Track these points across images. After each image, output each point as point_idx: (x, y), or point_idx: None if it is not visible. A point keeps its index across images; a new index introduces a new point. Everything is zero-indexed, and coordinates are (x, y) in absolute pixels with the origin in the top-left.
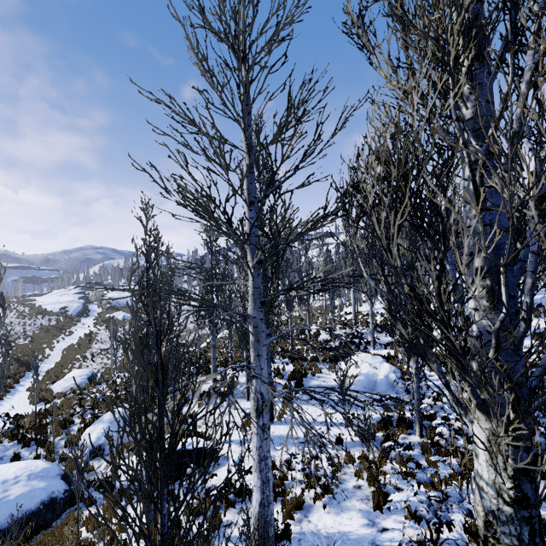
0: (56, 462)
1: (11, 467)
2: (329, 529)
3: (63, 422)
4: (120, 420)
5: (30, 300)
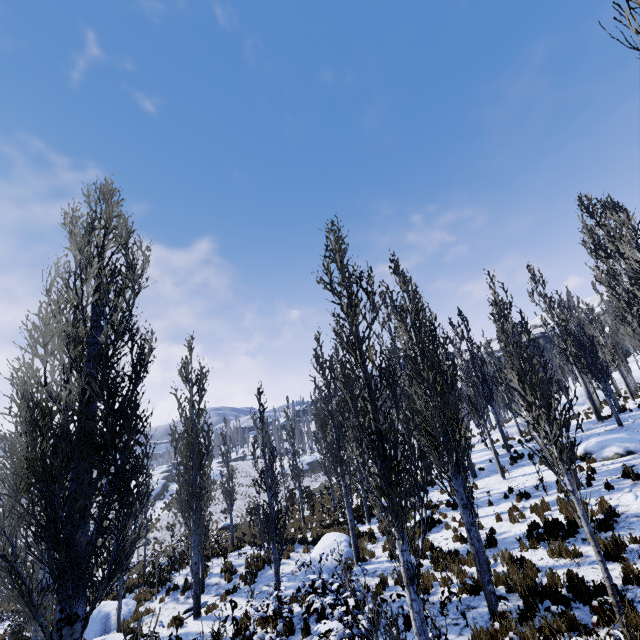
0: None
1: None
2: None
3: None
4: None
5: None
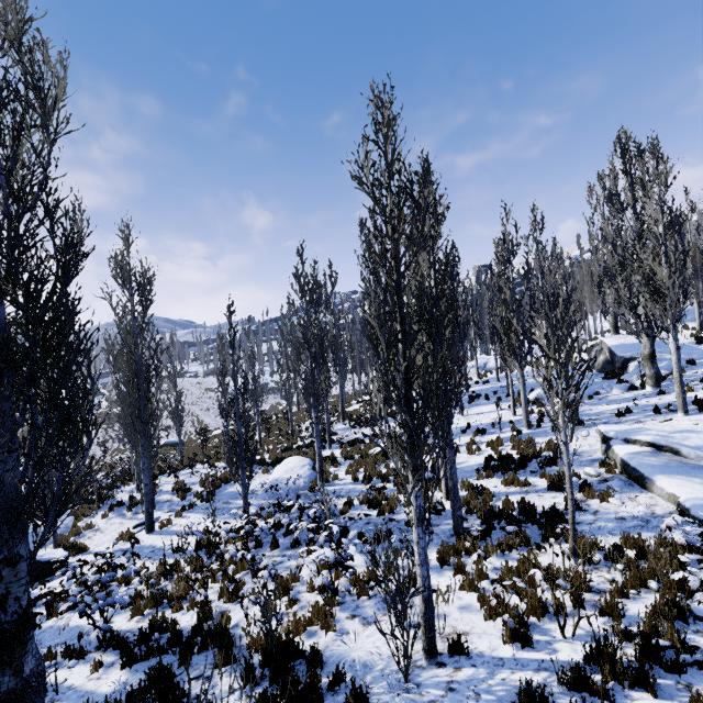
0: None
1: None
2: (73, 623)
3: None
4: None
5: None
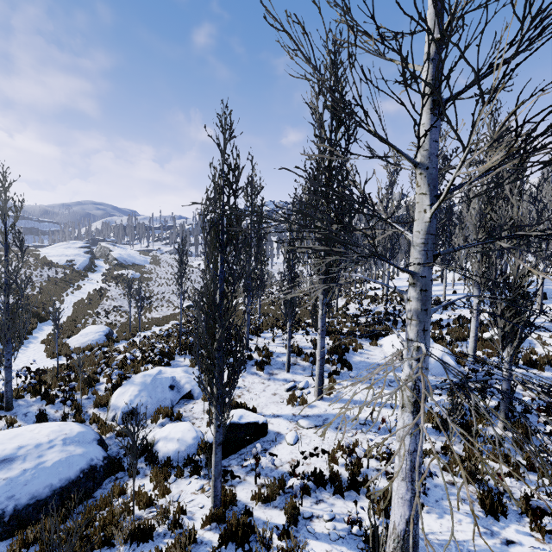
0: (86, 424)
1: (42, 429)
2: (438, 535)
3: (88, 380)
4: (153, 383)
5: (33, 251)
